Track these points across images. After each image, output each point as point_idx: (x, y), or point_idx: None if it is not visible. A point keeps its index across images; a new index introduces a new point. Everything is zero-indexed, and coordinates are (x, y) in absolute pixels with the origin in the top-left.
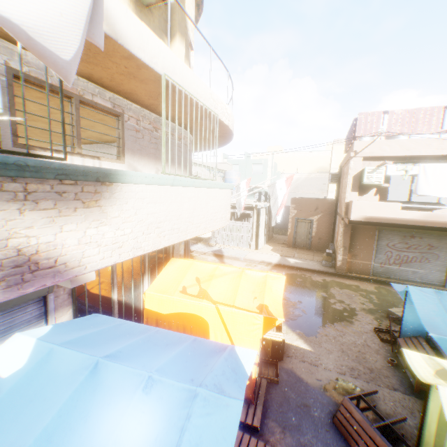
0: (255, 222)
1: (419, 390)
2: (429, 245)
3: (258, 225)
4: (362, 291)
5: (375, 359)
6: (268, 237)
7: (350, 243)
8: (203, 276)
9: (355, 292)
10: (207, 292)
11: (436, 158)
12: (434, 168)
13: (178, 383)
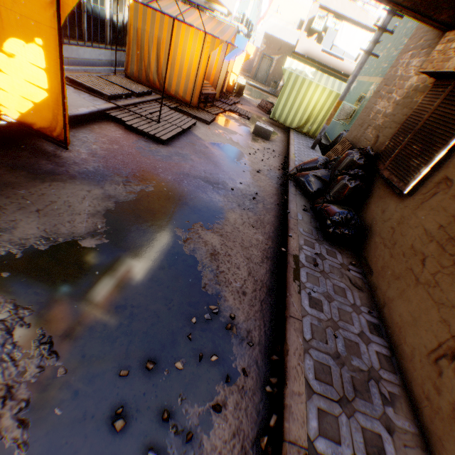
0: None
1: None
2: None
3: None
4: None
5: None
6: None
7: None
8: None
9: None
10: None
11: (354, 24)
12: (348, 29)
13: None
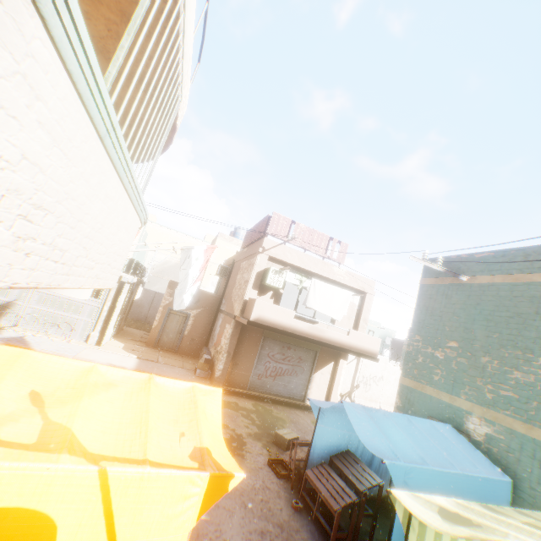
0: (111, 301)
1: (328, 538)
2: (300, 358)
3: (115, 306)
4: (242, 410)
5: (280, 506)
6: (118, 329)
7: (235, 348)
8: (54, 388)
9: (237, 412)
10: (73, 432)
11: (319, 278)
12: (321, 285)
13: None
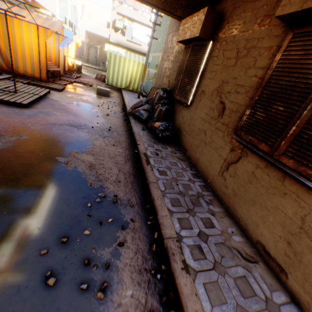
0: None
1: None
2: None
3: None
4: None
5: None
6: None
7: None
8: None
9: None
10: None
11: (141, 24)
12: (138, 27)
13: None
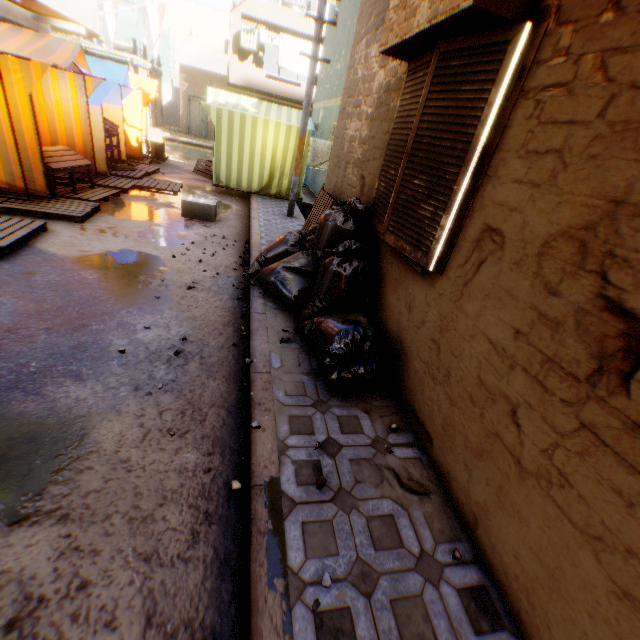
0: None
1: None
2: None
3: None
4: None
5: None
6: (156, 122)
7: None
8: None
9: None
10: None
11: (297, 36)
12: (290, 43)
13: (97, 60)
